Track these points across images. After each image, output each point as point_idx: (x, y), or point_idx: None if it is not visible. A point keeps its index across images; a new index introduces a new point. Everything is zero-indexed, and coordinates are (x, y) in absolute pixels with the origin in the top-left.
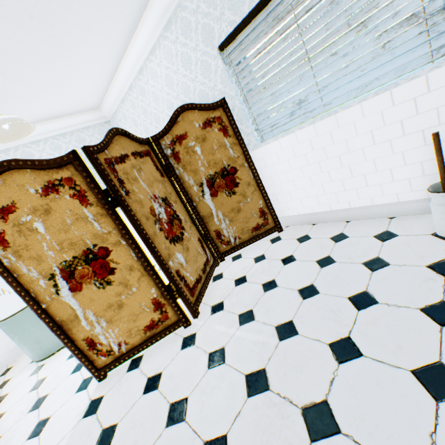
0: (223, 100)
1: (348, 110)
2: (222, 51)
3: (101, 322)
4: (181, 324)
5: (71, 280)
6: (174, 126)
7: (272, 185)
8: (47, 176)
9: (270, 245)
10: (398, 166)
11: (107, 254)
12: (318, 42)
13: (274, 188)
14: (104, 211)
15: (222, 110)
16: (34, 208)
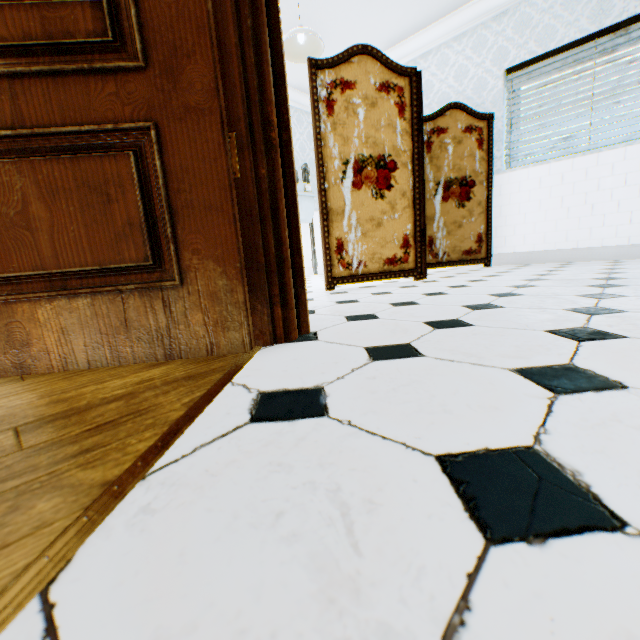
0: (491, 115)
1: (612, 152)
2: (507, 75)
3: (357, 230)
4: (415, 274)
5: (357, 176)
6: (440, 117)
7: (497, 216)
8: (388, 77)
9: (481, 268)
10: (639, 209)
11: (393, 170)
12: (606, 90)
13: (497, 220)
14: (410, 131)
15: (485, 124)
16: (365, 97)
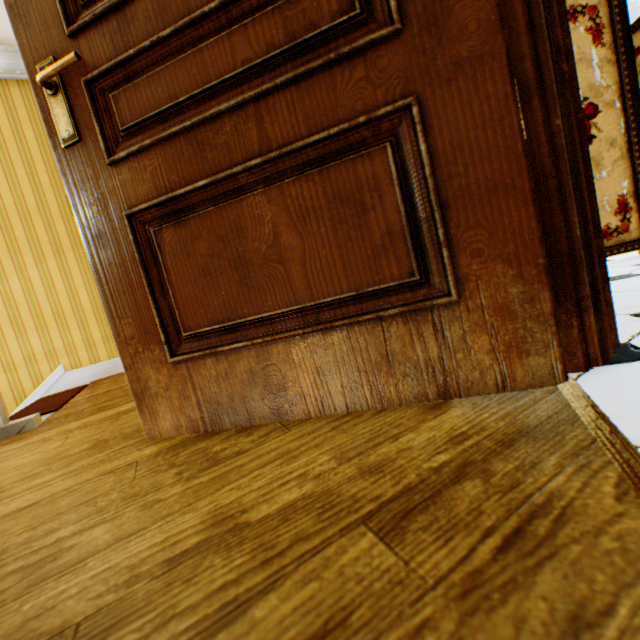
0: None
1: None
2: None
3: None
4: None
5: None
6: (633, 34)
7: None
8: (571, 0)
9: None
10: None
11: (591, 116)
12: None
13: None
14: (612, 58)
15: None
16: None
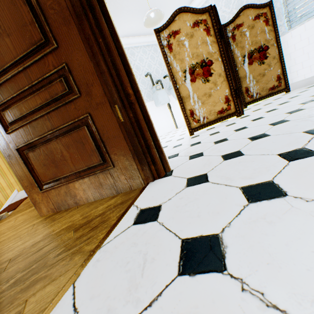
0: (270, 2)
1: None
2: None
3: (198, 102)
4: (236, 114)
5: (191, 76)
6: (237, 18)
7: (288, 60)
8: (196, 18)
9: (282, 96)
10: None
11: (210, 65)
12: None
13: (289, 63)
14: (215, 40)
15: (268, 8)
16: (186, 34)
